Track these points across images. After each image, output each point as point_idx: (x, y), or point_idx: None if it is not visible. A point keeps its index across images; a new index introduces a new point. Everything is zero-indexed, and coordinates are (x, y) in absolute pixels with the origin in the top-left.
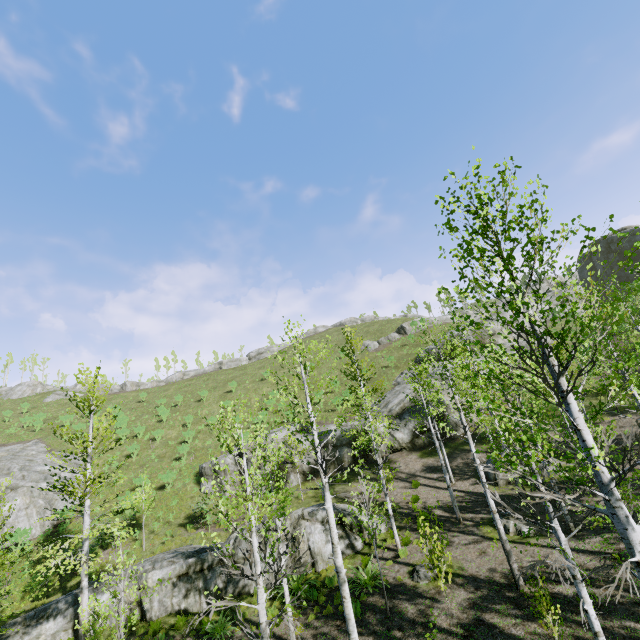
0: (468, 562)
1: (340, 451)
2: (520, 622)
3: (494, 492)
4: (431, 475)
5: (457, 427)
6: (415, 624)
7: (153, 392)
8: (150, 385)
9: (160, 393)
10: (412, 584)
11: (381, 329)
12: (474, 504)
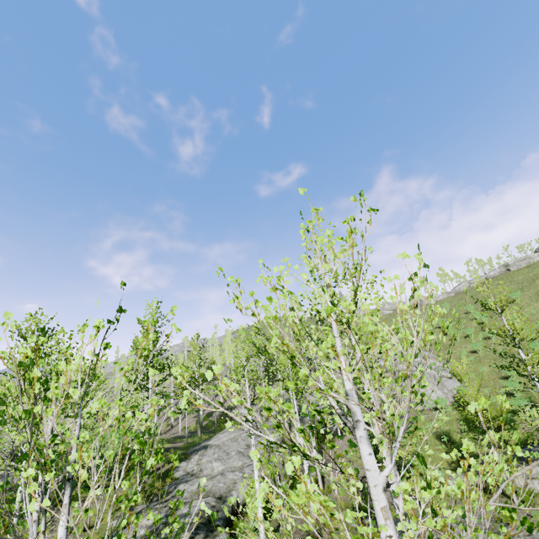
0: None
1: None
2: None
3: None
4: None
5: None
6: None
7: (449, 302)
8: (441, 297)
9: (457, 302)
10: None
11: None
12: None
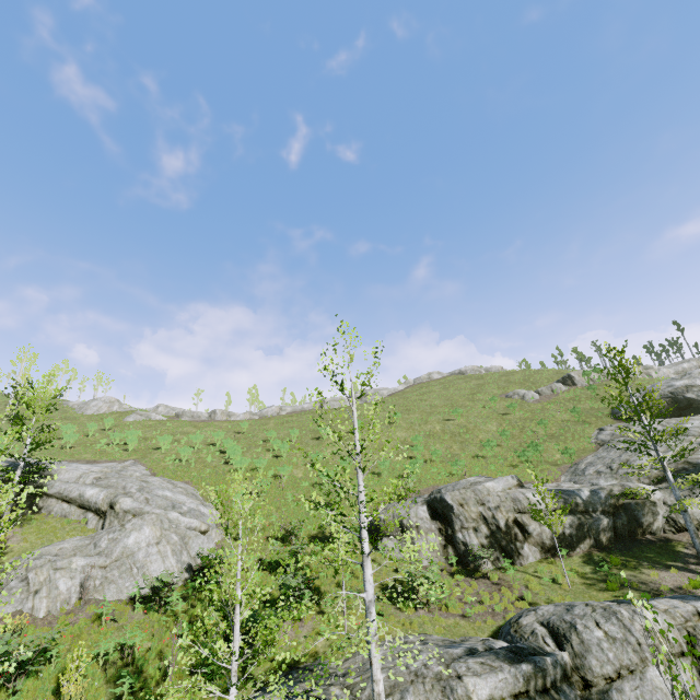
0: None
1: (597, 519)
2: None
3: None
4: None
5: None
6: None
7: (249, 424)
8: (242, 417)
9: (259, 426)
10: None
11: (529, 379)
12: None
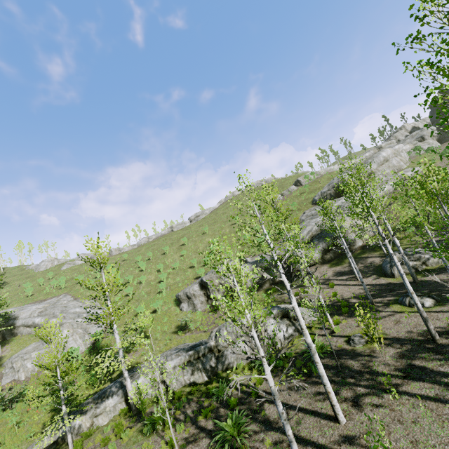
0: (388, 329)
1: (272, 271)
2: (444, 363)
3: (392, 282)
4: (341, 278)
5: (354, 243)
6: (362, 373)
7: (131, 253)
8: (127, 249)
9: (136, 253)
10: (350, 348)
11: (282, 185)
12: (379, 292)
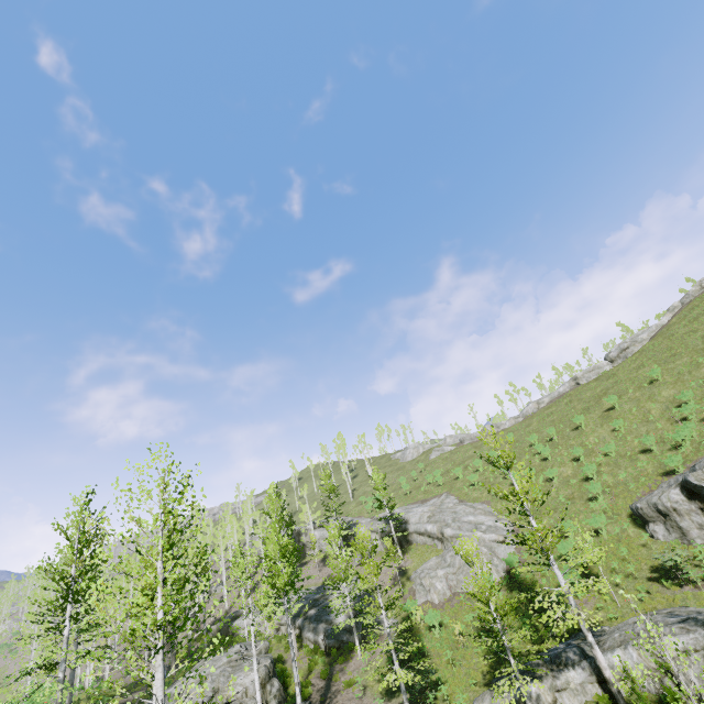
0: None
1: None
2: None
3: None
4: None
5: None
6: None
7: (516, 430)
8: (508, 424)
9: (524, 430)
10: None
11: None
12: None
